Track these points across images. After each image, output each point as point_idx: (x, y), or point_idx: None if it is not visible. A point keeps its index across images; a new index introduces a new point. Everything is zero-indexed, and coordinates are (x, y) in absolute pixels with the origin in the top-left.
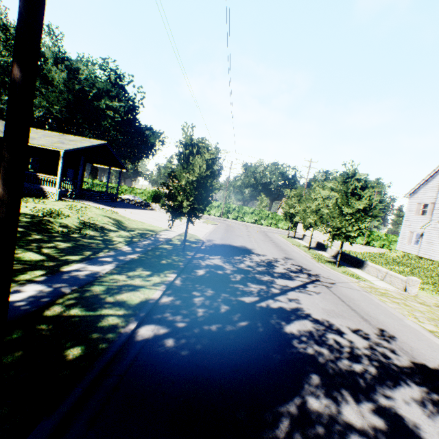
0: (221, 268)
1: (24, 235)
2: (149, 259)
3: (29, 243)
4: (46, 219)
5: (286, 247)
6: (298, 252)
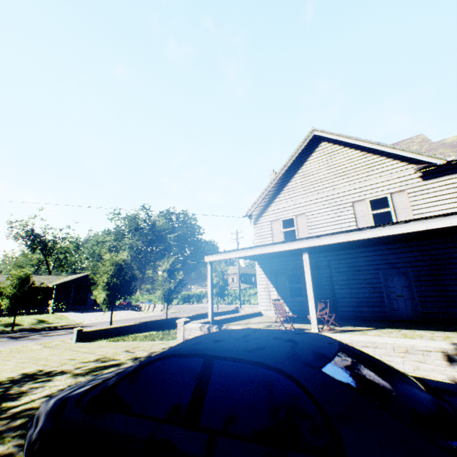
0: None
1: None
2: None
3: None
4: None
5: None
6: None
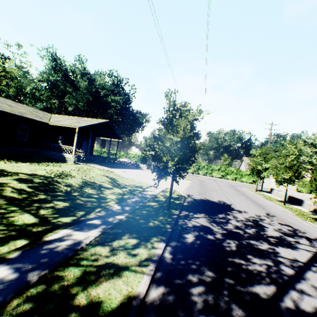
0: (210, 231)
1: (31, 195)
2: (136, 221)
3: (31, 203)
4: (55, 180)
5: (260, 202)
6: (274, 206)
